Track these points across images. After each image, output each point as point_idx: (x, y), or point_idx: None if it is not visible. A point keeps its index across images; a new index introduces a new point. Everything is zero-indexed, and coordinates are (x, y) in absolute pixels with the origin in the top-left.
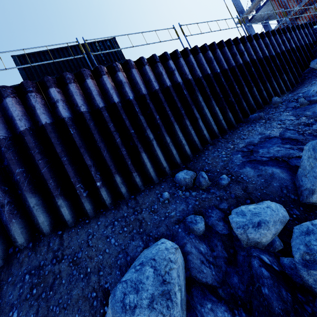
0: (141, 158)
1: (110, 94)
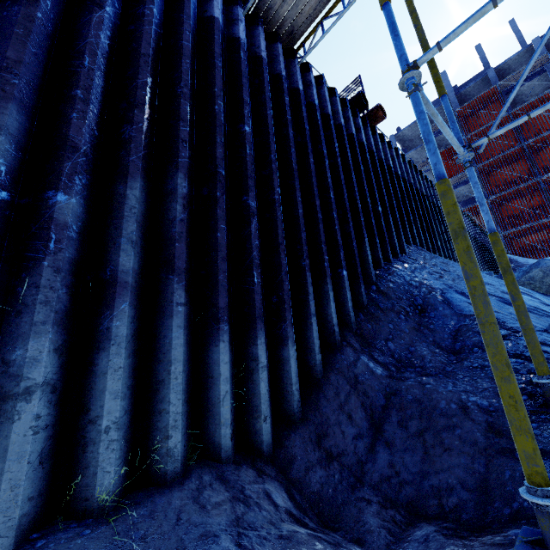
0: (451, 250)
1: (436, 200)
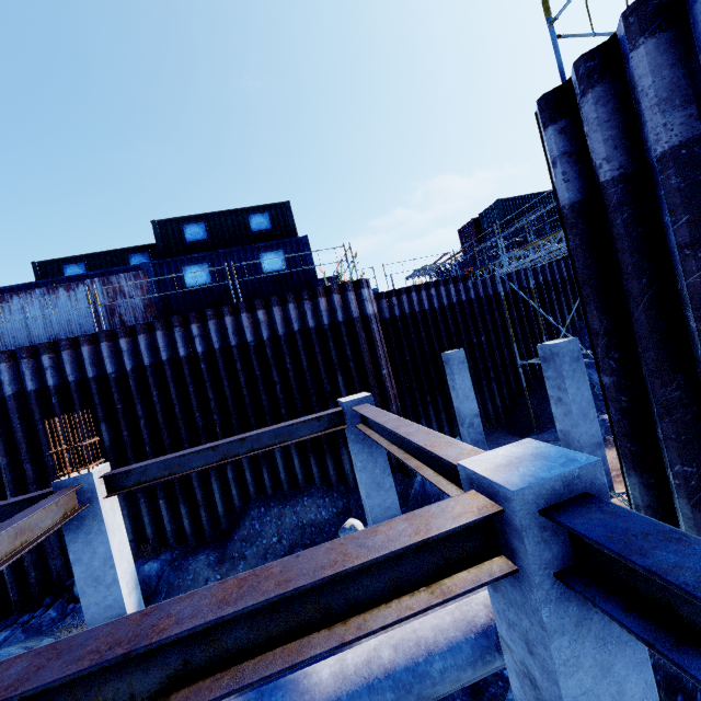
0: None
1: None
